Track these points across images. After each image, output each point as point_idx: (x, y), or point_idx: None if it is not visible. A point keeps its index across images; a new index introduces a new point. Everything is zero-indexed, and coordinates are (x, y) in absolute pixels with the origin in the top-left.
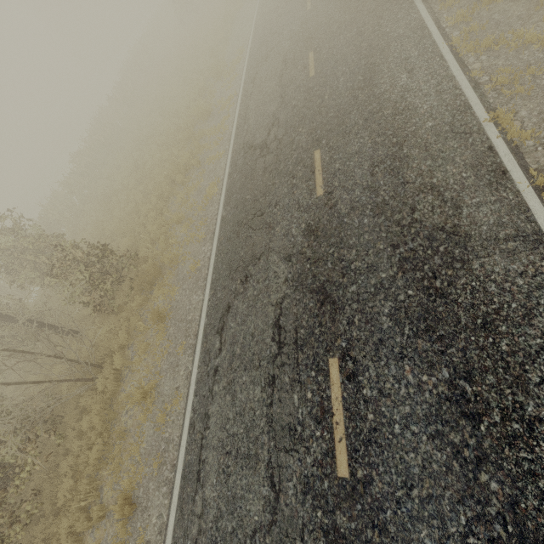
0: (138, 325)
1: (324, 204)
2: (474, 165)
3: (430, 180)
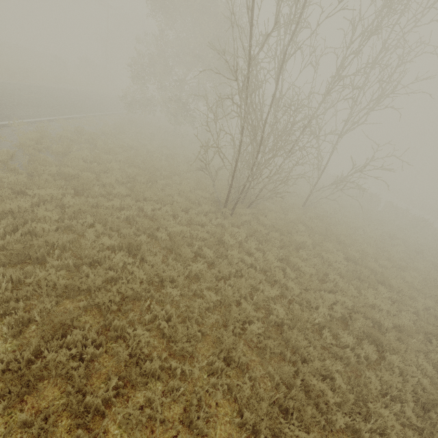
0: None
1: None
2: None
3: None
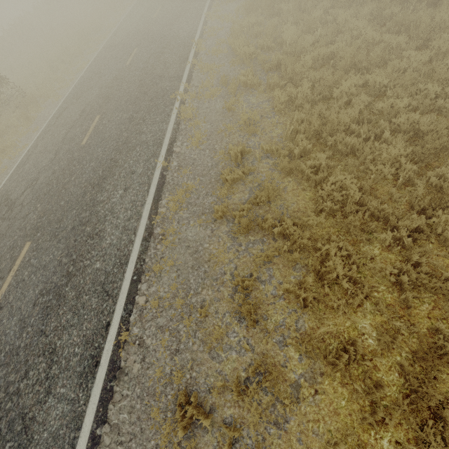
0: (14, 123)
1: (126, 68)
2: (182, 56)
3: (166, 60)
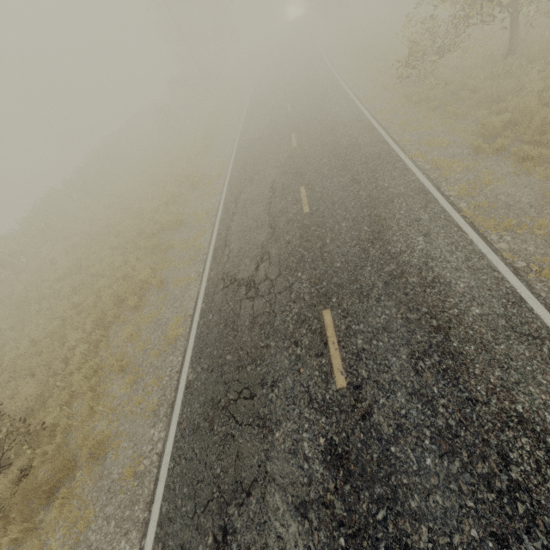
0: None
1: (351, 406)
2: None
3: (512, 406)
